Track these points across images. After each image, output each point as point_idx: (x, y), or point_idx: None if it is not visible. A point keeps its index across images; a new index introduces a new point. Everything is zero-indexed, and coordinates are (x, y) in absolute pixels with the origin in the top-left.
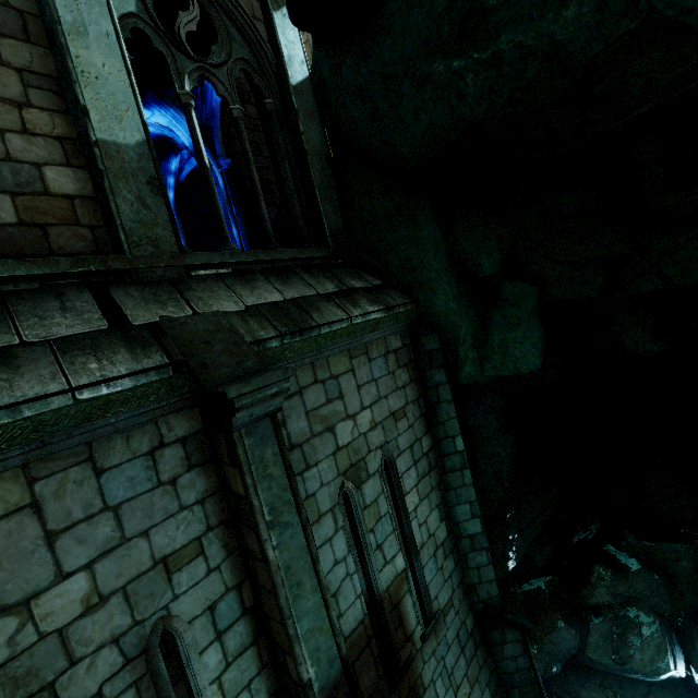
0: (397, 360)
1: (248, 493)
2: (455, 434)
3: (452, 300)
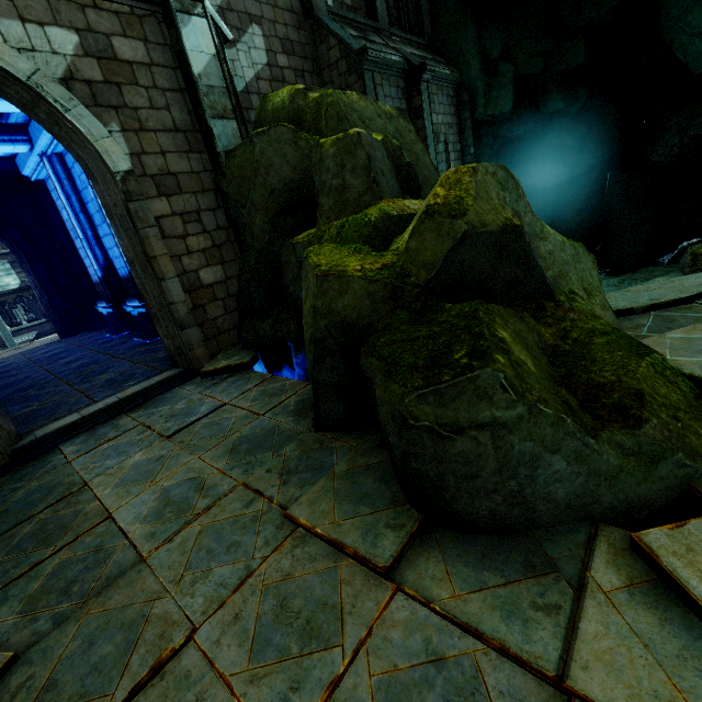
0: (451, 101)
1: (422, 103)
2: (470, 145)
3: (477, 71)
